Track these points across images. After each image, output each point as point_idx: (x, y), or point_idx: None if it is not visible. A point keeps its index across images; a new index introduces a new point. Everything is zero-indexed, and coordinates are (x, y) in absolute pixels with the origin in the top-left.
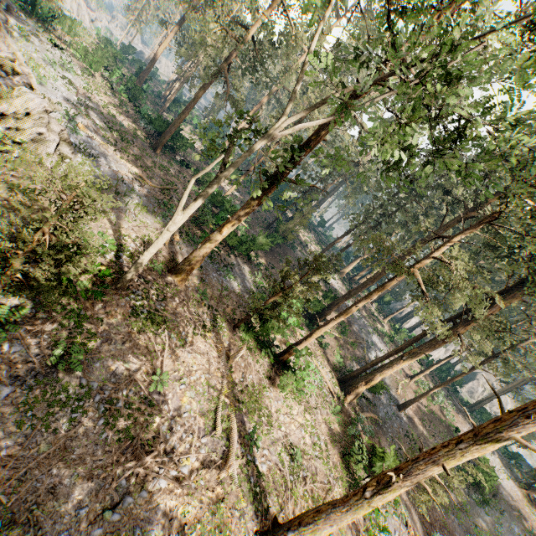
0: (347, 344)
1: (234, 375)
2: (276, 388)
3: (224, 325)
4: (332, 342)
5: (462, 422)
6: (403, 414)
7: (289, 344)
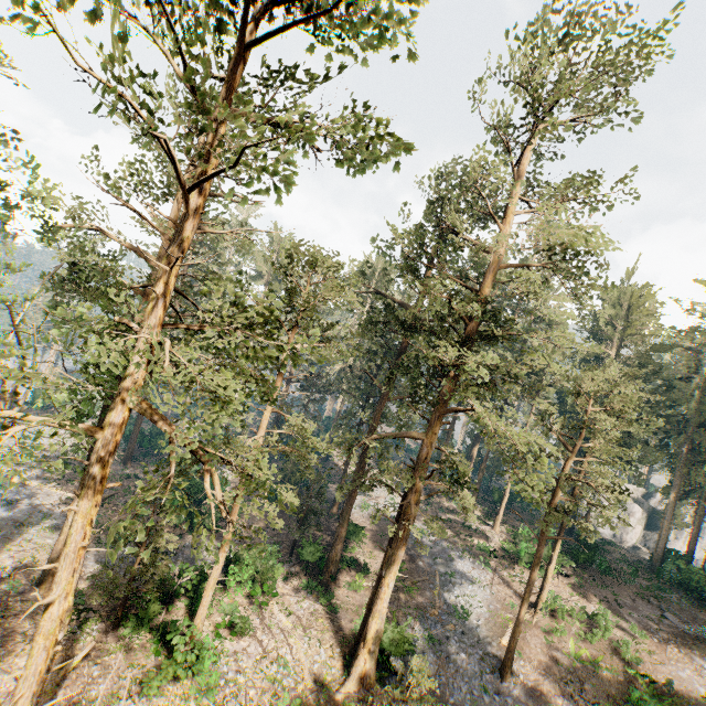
0: (400, 592)
1: (63, 690)
2: (153, 694)
3: (98, 627)
4: (364, 598)
5: (678, 659)
6: (512, 685)
7: (225, 624)
